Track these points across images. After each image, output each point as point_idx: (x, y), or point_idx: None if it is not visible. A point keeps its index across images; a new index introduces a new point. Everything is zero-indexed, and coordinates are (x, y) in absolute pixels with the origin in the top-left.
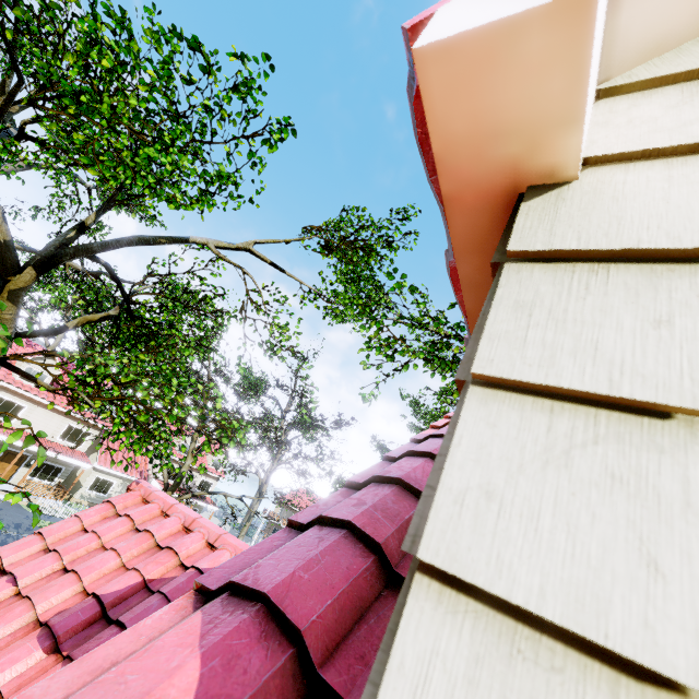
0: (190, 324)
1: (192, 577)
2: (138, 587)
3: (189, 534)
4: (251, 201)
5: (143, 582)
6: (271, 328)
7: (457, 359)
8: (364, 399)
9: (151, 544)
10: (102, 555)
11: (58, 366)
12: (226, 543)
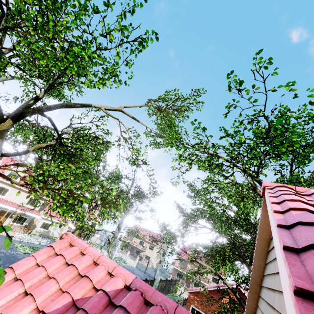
0: (91, 149)
1: (102, 297)
2: (69, 305)
3: (97, 266)
4: (125, 83)
5: (72, 301)
6: (133, 150)
7: (223, 164)
8: (172, 184)
9: (75, 273)
10: (47, 282)
11: (23, 171)
12: (119, 272)
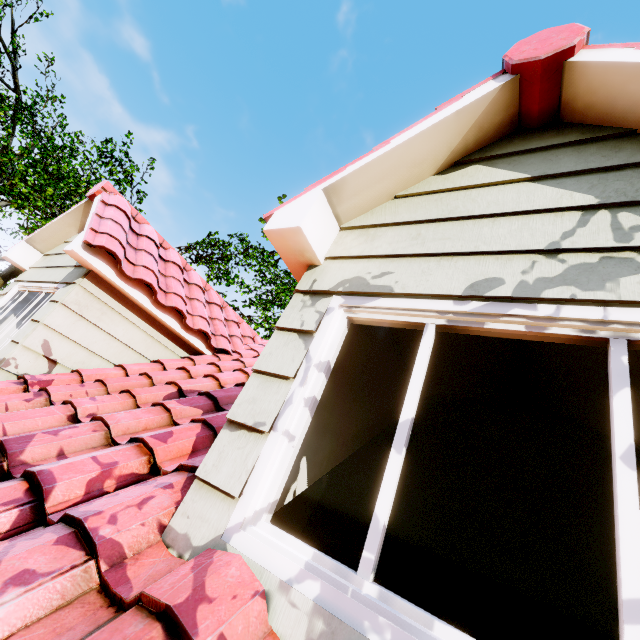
0: None
1: None
2: None
3: None
4: None
5: None
6: None
7: None
8: None
9: None
10: None
11: None
12: None
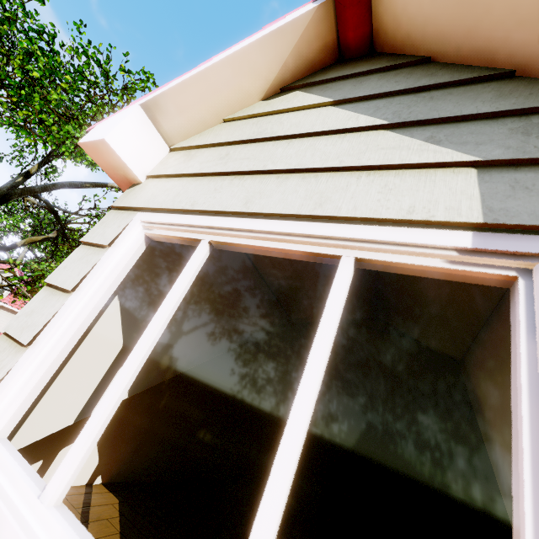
0: None
1: None
2: None
3: None
4: None
5: None
6: None
7: None
8: None
9: None
10: None
11: (6, 270)
12: None
